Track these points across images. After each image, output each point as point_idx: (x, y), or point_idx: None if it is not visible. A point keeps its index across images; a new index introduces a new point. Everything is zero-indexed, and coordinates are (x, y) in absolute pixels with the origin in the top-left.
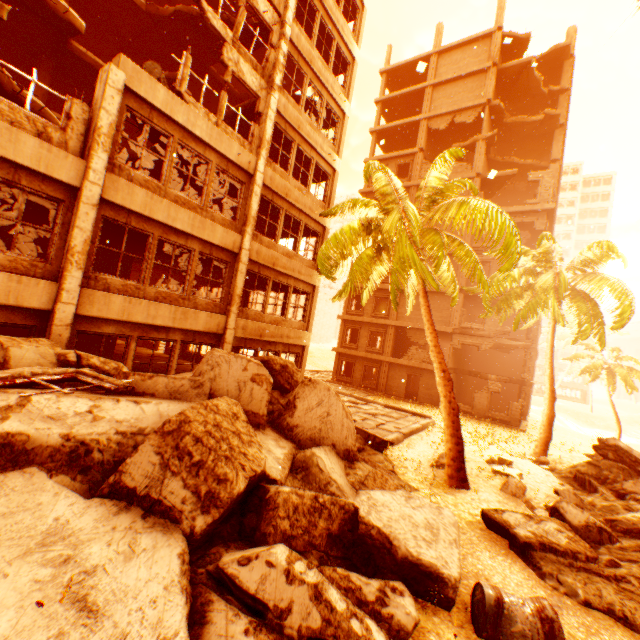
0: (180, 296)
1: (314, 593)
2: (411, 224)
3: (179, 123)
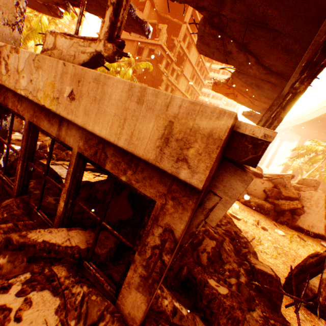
0: None
1: None
2: None
3: None
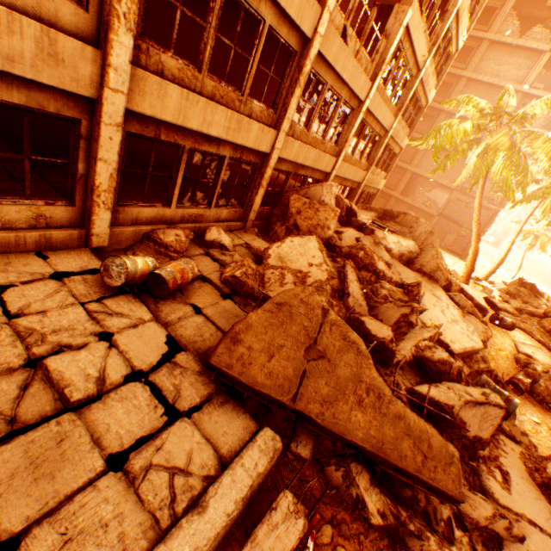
0: (358, 161)
1: (470, 305)
2: (515, 155)
3: (411, 41)
